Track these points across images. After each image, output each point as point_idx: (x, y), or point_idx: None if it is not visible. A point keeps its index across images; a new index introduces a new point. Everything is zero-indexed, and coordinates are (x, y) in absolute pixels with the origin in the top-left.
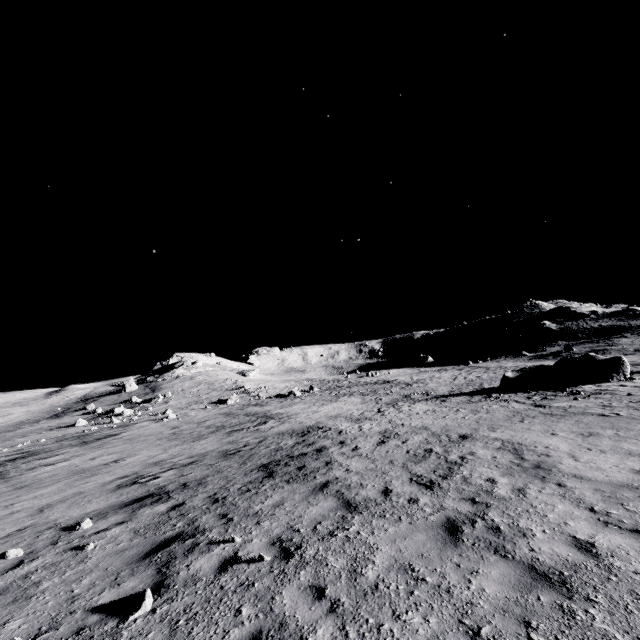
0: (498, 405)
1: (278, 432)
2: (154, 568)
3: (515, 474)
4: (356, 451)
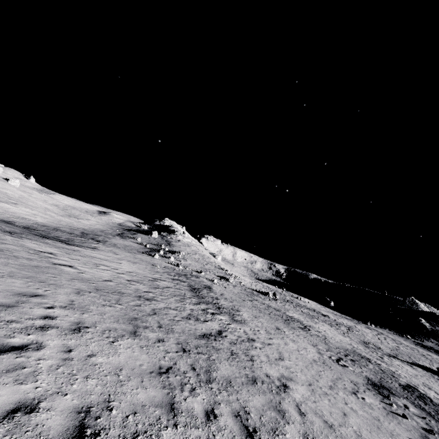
0: None
1: (342, 347)
2: None
3: None
4: None
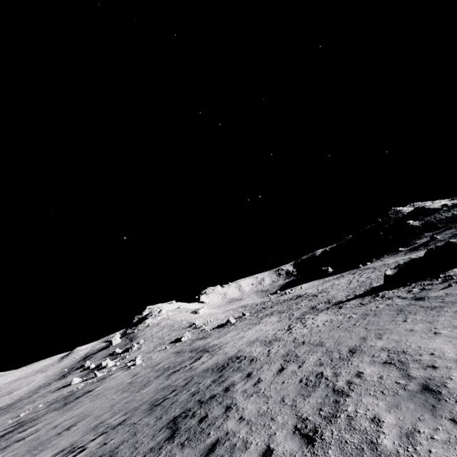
0: (384, 304)
1: (204, 368)
2: None
3: (402, 405)
4: (256, 386)
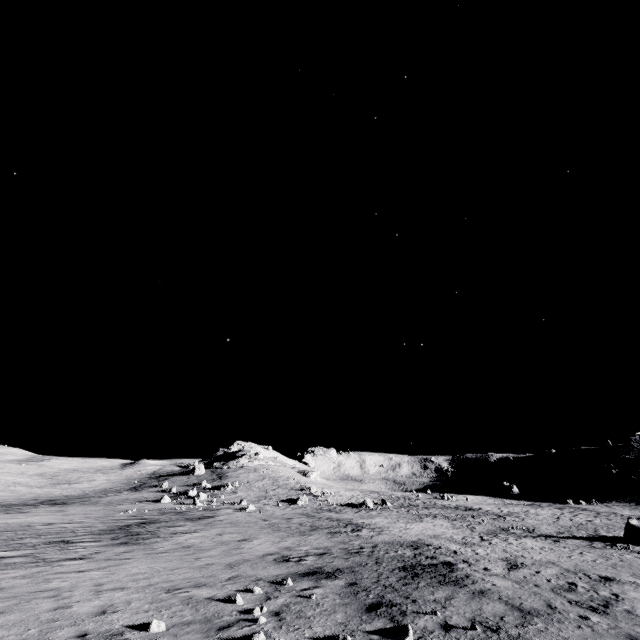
0: (631, 555)
1: (384, 541)
2: (385, 618)
3: None
4: (489, 571)
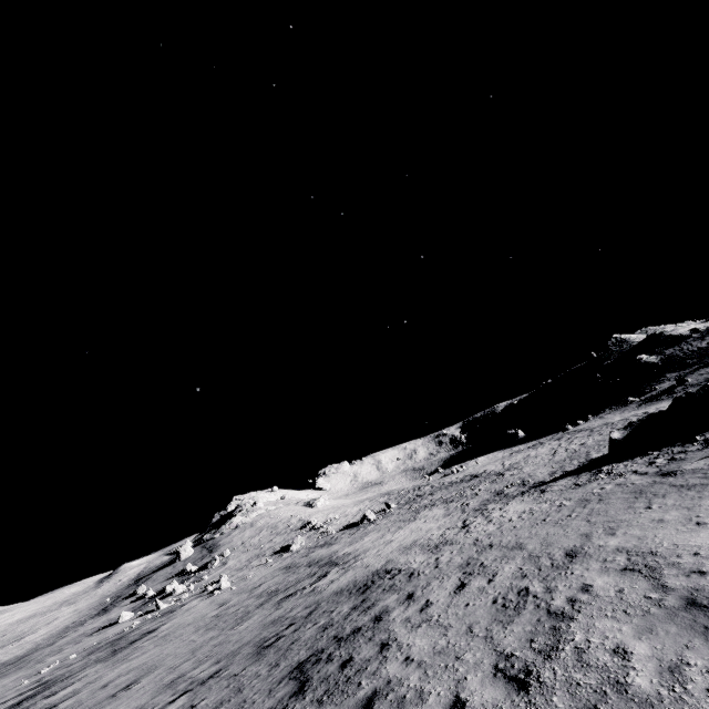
0: (612, 484)
1: (336, 590)
2: None
3: (658, 628)
4: (425, 612)
